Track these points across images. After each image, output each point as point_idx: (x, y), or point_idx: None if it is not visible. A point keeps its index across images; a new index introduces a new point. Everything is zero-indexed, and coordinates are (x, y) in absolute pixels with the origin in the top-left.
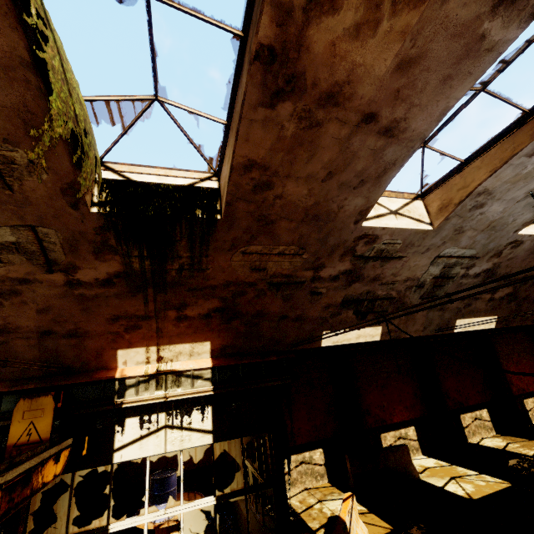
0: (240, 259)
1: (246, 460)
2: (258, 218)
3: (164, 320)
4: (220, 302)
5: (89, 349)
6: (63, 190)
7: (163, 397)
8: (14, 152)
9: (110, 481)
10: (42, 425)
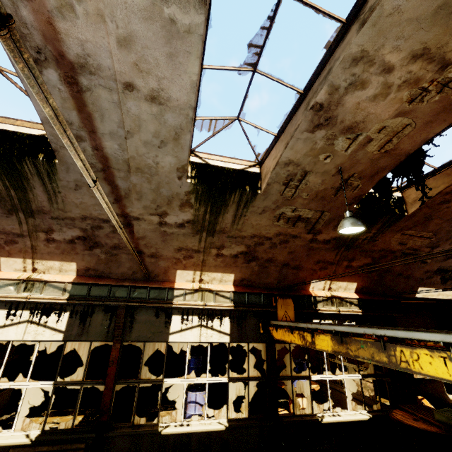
0: (397, 237)
1: (347, 363)
2: (426, 216)
3: (339, 266)
4: (371, 260)
5: (300, 277)
6: (355, 197)
7: (338, 311)
8: (356, 181)
9: (307, 352)
10: (290, 314)
